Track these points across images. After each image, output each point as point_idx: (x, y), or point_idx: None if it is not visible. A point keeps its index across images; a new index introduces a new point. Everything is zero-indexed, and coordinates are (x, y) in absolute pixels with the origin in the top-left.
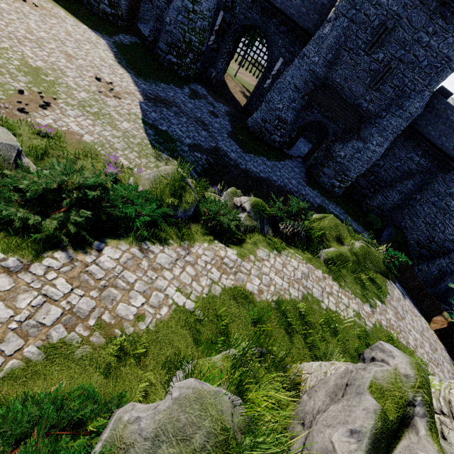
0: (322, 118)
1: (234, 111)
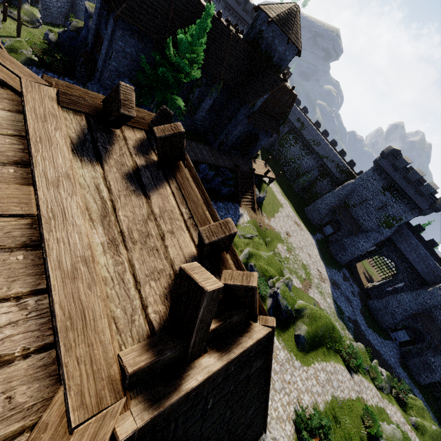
0: (422, 330)
1: (361, 291)
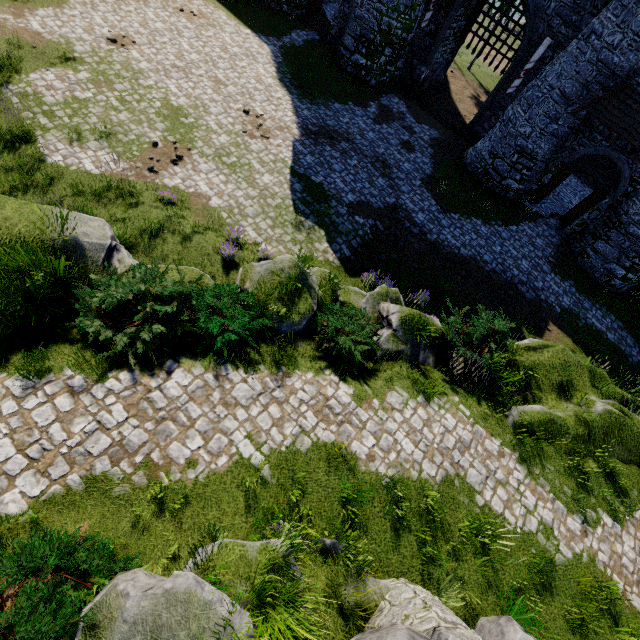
0: (611, 151)
1: (447, 136)
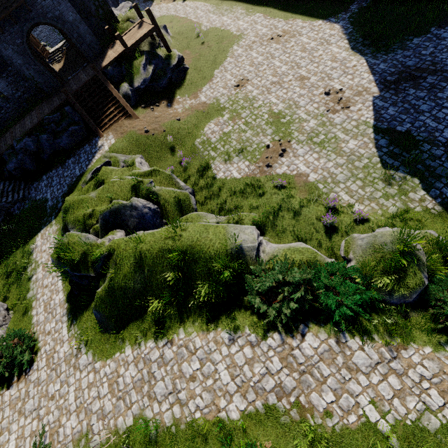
0: None
1: None
